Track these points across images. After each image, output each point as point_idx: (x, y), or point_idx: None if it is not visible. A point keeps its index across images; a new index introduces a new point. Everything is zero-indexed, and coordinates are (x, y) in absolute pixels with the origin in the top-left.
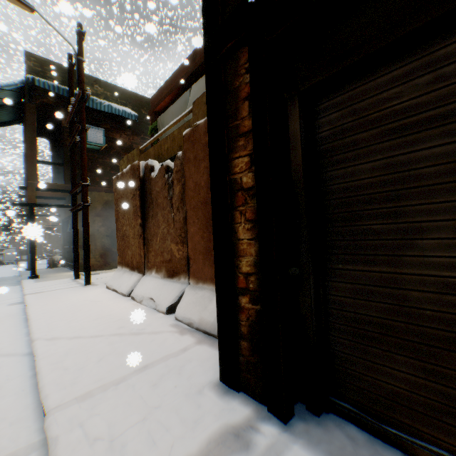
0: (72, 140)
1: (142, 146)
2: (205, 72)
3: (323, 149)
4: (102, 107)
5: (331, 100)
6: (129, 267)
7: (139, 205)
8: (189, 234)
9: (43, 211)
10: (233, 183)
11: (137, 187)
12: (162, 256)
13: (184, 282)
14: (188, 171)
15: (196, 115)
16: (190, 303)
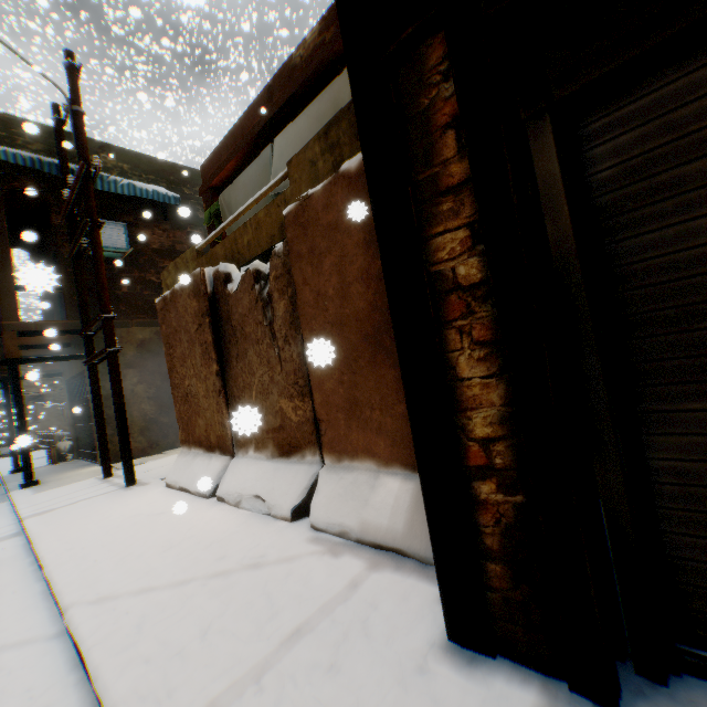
0: (75, 246)
1: (201, 243)
2: (352, 91)
3: (604, 202)
4: (120, 189)
5: (613, 112)
6: (203, 447)
7: (211, 341)
8: (315, 380)
9: (28, 371)
10: (436, 280)
11: (204, 311)
12: (264, 422)
13: (312, 461)
14: (300, 274)
15: (296, 182)
16: (335, 498)
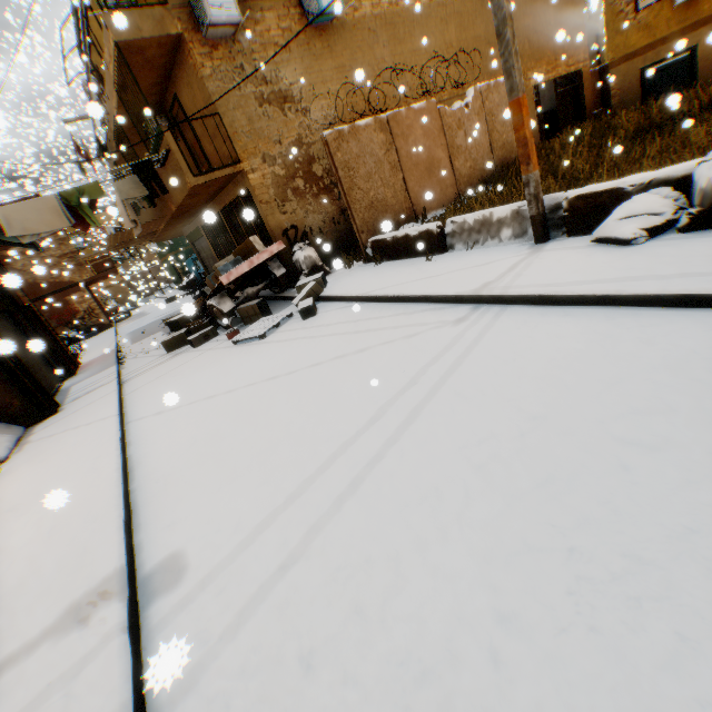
0: None
1: None
2: None
3: None
4: None
5: None
6: None
7: None
8: None
9: None
10: None
11: None
12: None
13: None
14: None
15: None
16: None
